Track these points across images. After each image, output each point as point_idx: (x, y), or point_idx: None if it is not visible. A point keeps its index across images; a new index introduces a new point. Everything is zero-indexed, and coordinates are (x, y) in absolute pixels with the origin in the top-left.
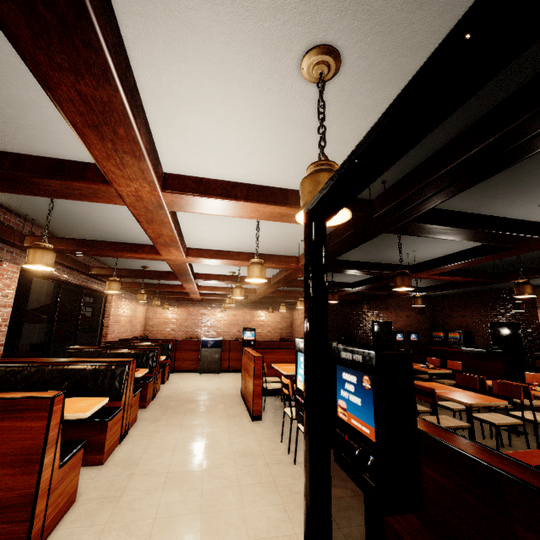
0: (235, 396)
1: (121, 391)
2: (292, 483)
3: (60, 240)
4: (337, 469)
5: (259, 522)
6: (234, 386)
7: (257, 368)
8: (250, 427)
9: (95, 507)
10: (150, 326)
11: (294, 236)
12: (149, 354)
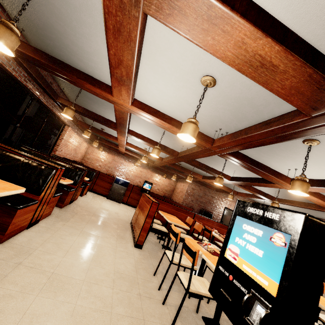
0: (126, 223)
1: (42, 188)
2: None
3: (36, 50)
4: (199, 324)
5: None
6: (127, 215)
7: (152, 210)
8: (132, 251)
9: None
10: (87, 158)
11: (218, 122)
12: (78, 172)
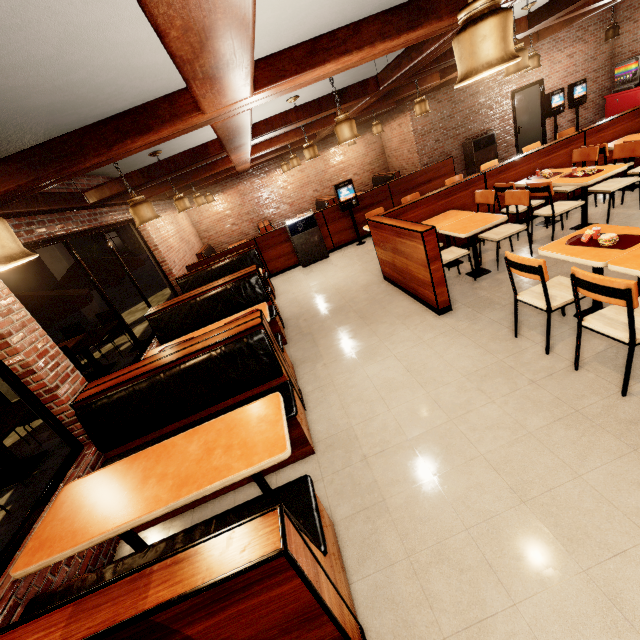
0: (380, 285)
1: (275, 365)
2: (606, 405)
3: None
4: None
5: (631, 497)
6: (362, 268)
7: (430, 248)
8: (446, 327)
9: (368, 529)
10: (205, 232)
11: None
12: (251, 282)
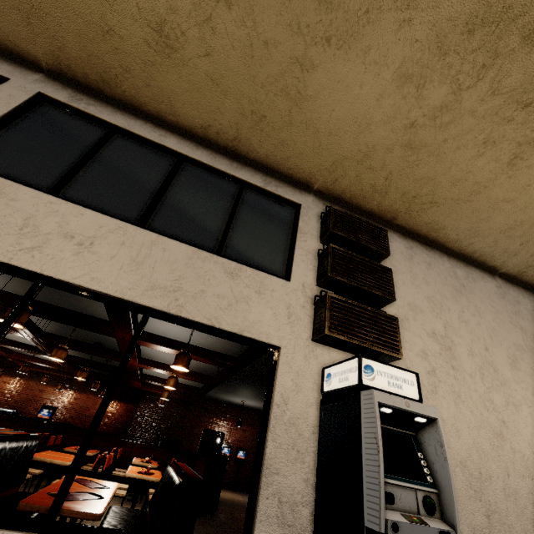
0: None
1: None
2: None
3: None
4: None
5: None
6: None
7: None
8: None
9: None
10: None
11: None
12: None
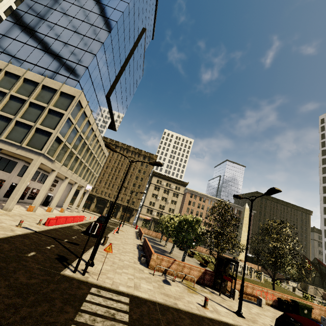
0: None
1: None
2: None
3: None
4: None
5: None
6: None
7: None
8: None
9: None
10: None
11: None
12: None
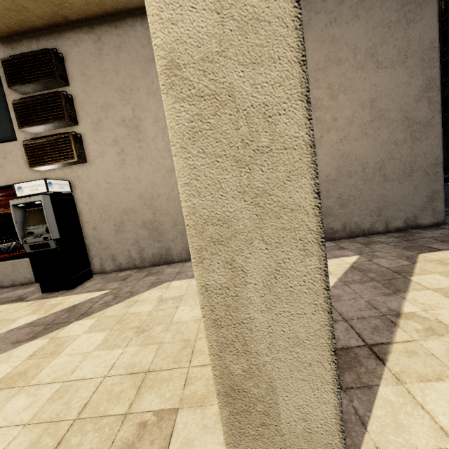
0: None
1: None
2: None
3: None
4: None
5: None
6: None
7: None
8: None
9: None
10: None
11: None
12: None
